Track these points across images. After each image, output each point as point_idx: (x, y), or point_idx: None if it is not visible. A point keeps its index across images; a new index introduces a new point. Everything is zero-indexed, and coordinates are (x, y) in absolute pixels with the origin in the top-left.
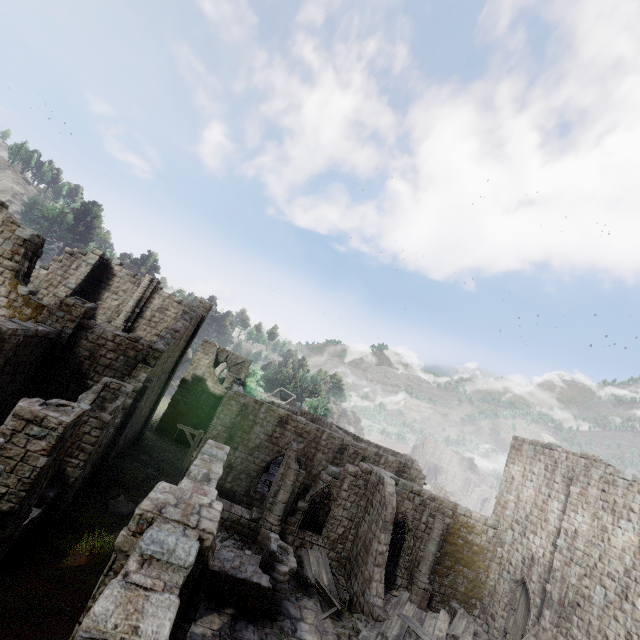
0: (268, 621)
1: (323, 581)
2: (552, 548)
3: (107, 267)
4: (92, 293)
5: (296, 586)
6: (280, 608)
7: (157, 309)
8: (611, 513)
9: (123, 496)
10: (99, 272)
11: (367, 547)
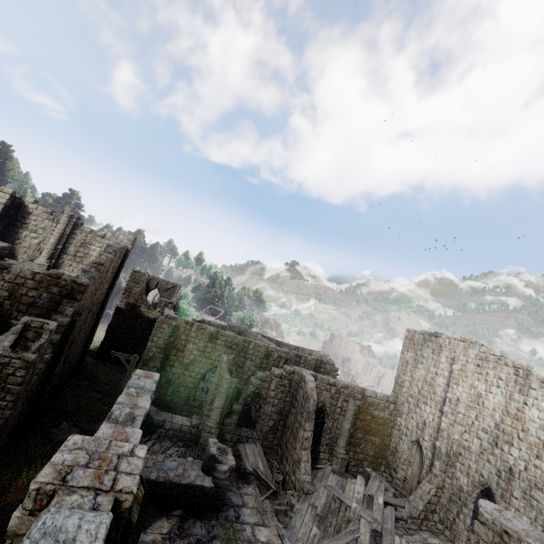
0: (214, 514)
1: (259, 468)
2: (439, 414)
3: (21, 205)
4: (8, 233)
5: (236, 477)
6: (224, 500)
7: (80, 244)
8: (484, 382)
9: (65, 424)
10: (12, 211)
11: (295, 435)
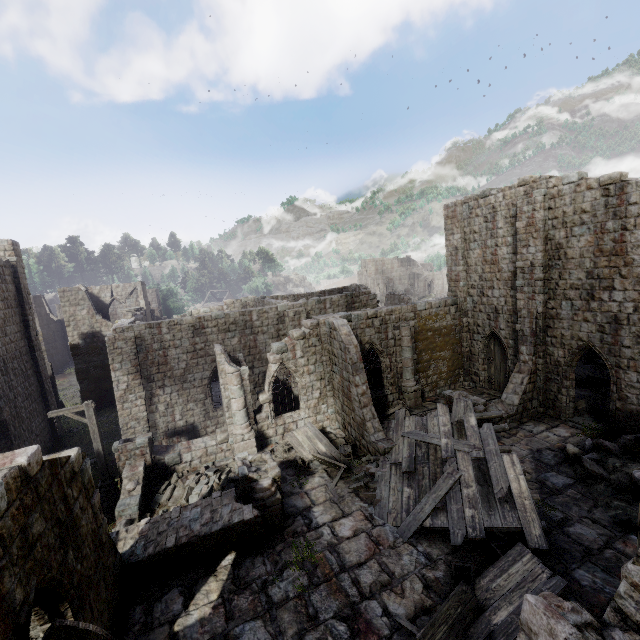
0: (277, 536)
1: (320, 450)
2: (512, 292)
3: None
4: None
5: (296, 473)
6: (286, 511)
7: None
8: (563, 227)
9: None
10: None
11: (348, 395)
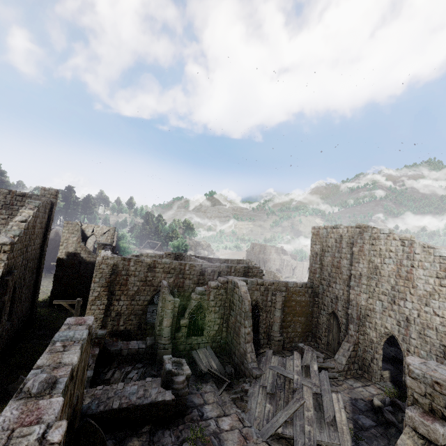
0: (180, 419)
1: (213, 367)
2: (347, 288)
3: None
4: None
5: (195, 380)
6: (187, 403)
7: (1, 206)
8: (379, 257)
9: (22, 377)
10: None
11: (237, 333)
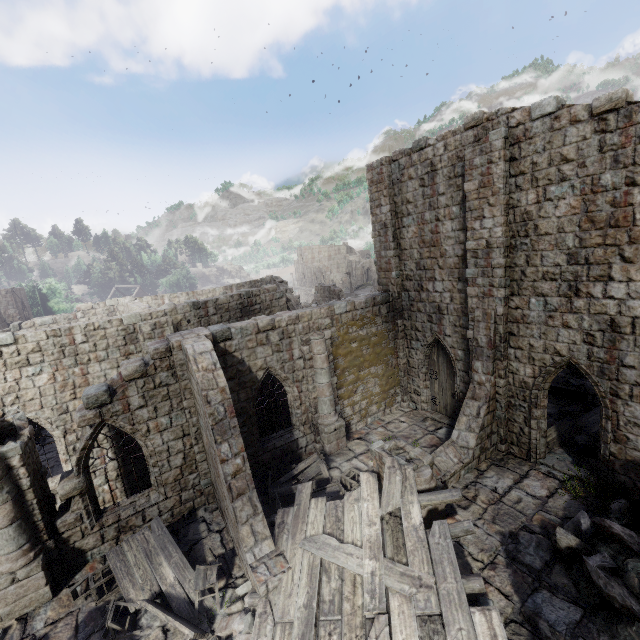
0: None
1: (164, 581)
2: (460, 285)
3: None
4: None
5: None
6: None
7: None
8: (532, 187)
9: None
10: None
11: (216, 471)
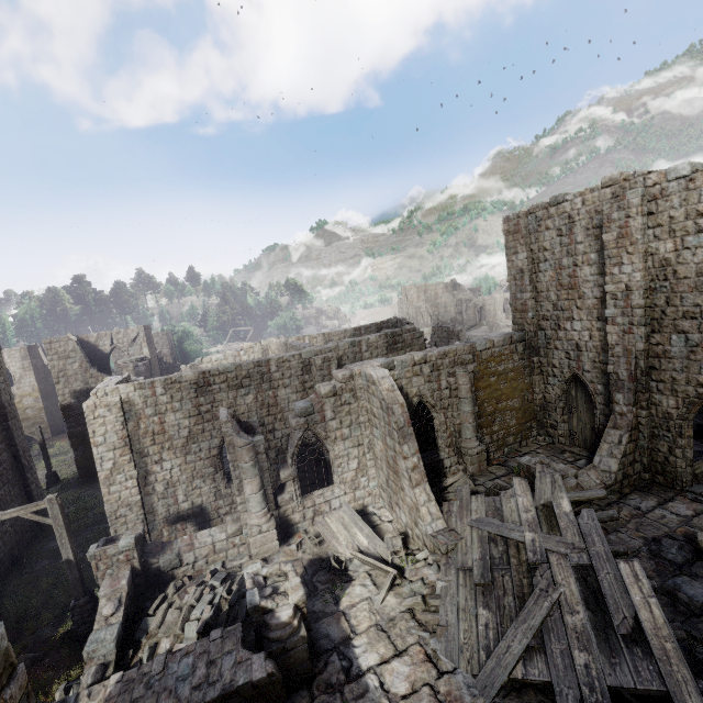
0: (303, 692)
1: (361, 544)
2: (599, 324)
3: None
4: None
5: (329, 579)
6: (316, 644)
7: None
8: (670, 237)
9: None
10: None
11: (394, 469)
